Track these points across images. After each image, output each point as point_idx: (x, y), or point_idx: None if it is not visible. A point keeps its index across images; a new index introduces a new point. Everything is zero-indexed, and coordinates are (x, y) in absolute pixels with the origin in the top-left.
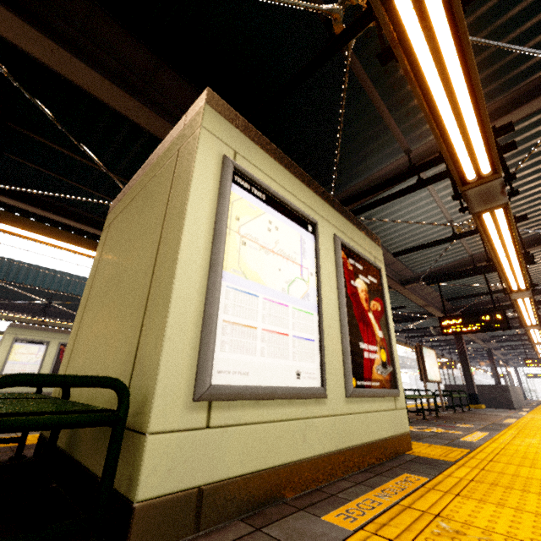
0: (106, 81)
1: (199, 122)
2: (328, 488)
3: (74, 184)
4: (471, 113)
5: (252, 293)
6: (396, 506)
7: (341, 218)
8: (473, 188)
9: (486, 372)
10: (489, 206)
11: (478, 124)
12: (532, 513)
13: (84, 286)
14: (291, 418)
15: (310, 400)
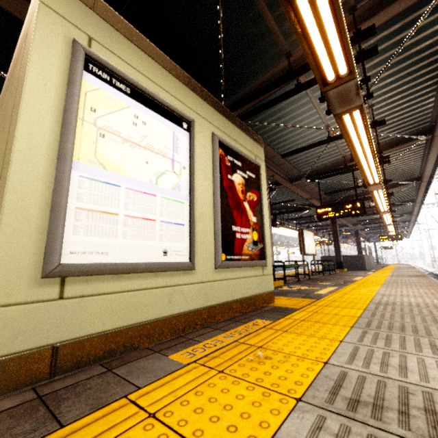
0: None
1: None
2: (191, 334)
3: None
4: (325, 4)
5: (112, 183)
6: (234, 343)
7: (222, 118)
8: (333, 89)
9: (354, 246)
10: (347, 108)
11: (334, 19)
12: (330, 339)
13: None
14: (157, 287)
15: (178, 272)
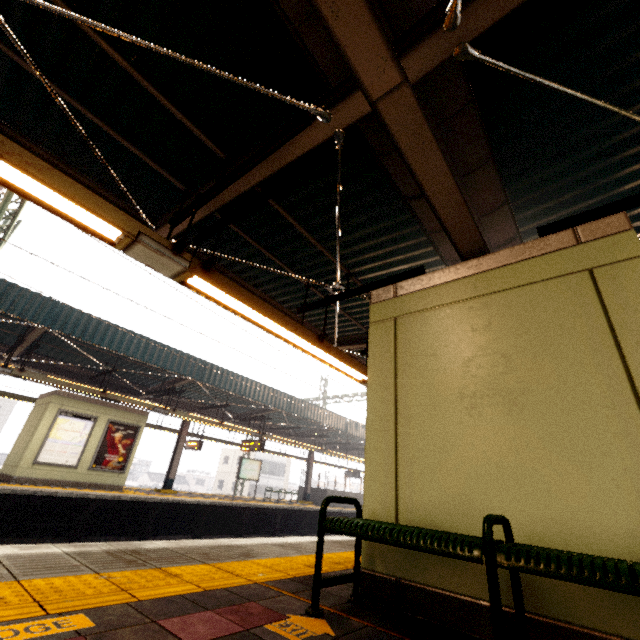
0: (449, 175)
1: (638, 250)
2: None
3: (264, 252)
4: None
5: None
6: None
7: None
8: None
9: None
10: None
11: None
12: None
13: (161, 355)
14: None
15: None
